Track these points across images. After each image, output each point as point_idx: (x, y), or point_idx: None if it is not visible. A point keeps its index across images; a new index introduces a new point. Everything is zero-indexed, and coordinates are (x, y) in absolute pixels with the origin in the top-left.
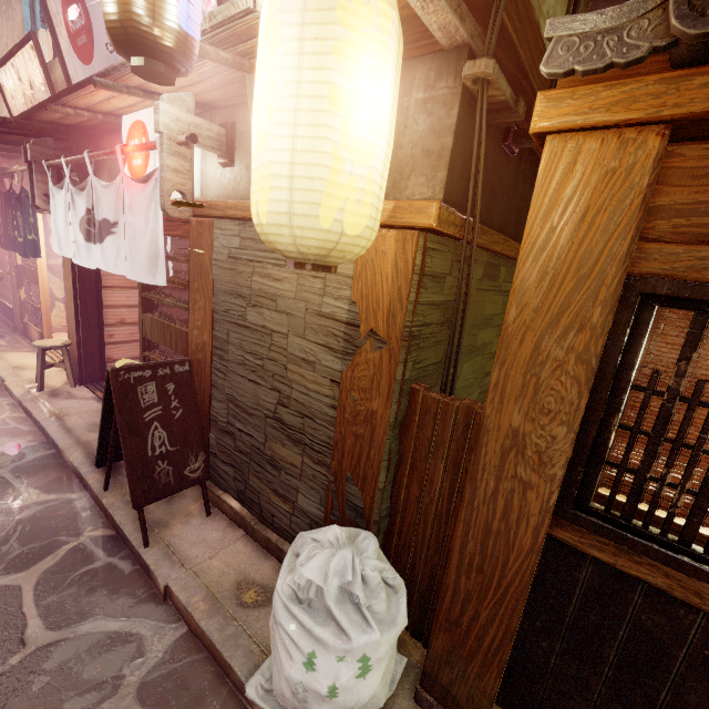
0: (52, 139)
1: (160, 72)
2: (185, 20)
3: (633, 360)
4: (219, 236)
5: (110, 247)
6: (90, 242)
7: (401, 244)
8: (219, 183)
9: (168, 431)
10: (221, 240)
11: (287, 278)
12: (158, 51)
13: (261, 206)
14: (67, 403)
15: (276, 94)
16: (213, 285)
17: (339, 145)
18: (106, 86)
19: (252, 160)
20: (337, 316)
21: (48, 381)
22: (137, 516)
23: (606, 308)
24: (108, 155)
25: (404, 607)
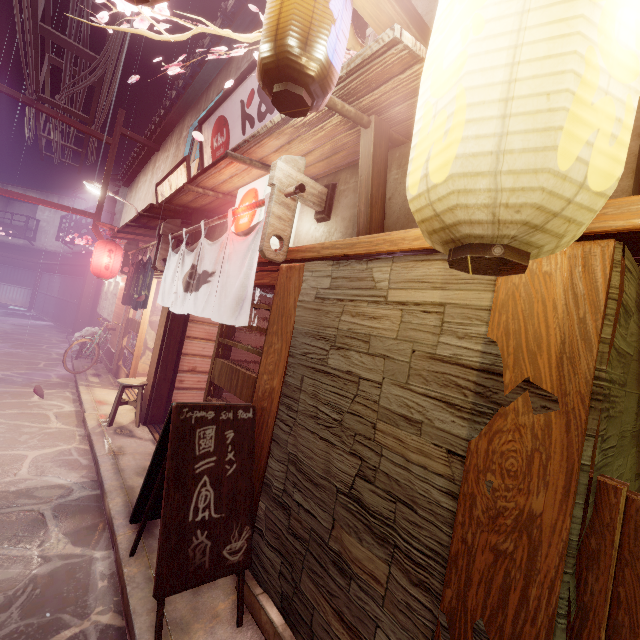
0: (181, 220)
1: (298, 97)
2: (332, 51)
3: None
4: (309, 278)
5: (202, 294)
6: (187, 292)
7: (581, 259)
8: (312, 236)
9: (217, 490)
10: (309, 282)
11: (387, 315)
12: (303, 75)
13: (441, 156)
14: (126, 441)
15: (488, 3)
16: (293, 327)
17: (594, 48)
18: (235, 158)
19: (416, 121)
20: (462, 359)
21: (118, 417)
22: (155, 605)
23: None
24: (220, 219)
25: None
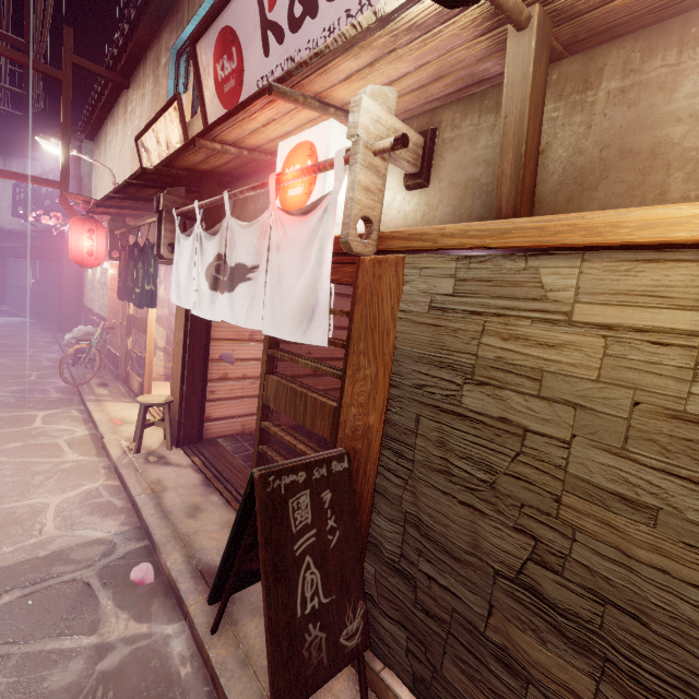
0: (184, 188)
1: None
2: None
3: None
4: (415, 278)
5: (241, 296)
6: (215, 290)
7: None
8: (398, 211)
9: (322, 569)
10: (416, 284)
11: (574, 343)
12: None
13: None
14: (163, 472)
15: None
16: (394, 346)
17: None
18: (282, 94)
19: None
20: None
21: (144, 440)
22: None
23: None
24: (254, 189)
25: None
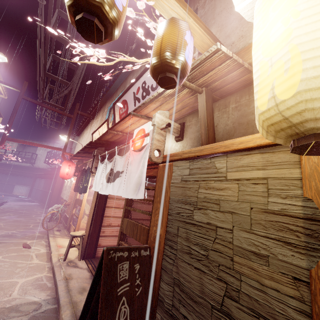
0: (104, 147)
1: (171, 78)
2: (187, 57)
3: None
4: (176, 170)
5: (117, 183)
6: (108, 182)
7: None
8: (174, 149)
9: (131, 307)
10: (176, 172)
11: (228, 187)
12: (174, 68)
13: (286, 83)
14: (73, 270)
15: (299, 3)
16: (169, 197)
17: None
18: (134, 115)
19: (254, 73)
20: (289, 212)
21: (69, 255)
22: None
23: None
24: (125, 145)
25: None
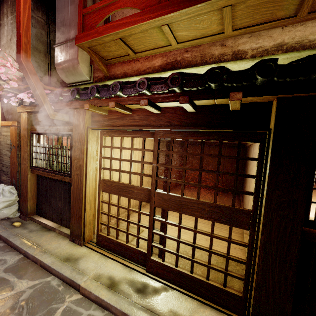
0: None
1: None
2: None
3: (33, 142)
4: None
5: None
6: None
7: (15, 128)
8: None
9: None
10: None
11: (2, 137)
12: None
13: None
14: None
15: None
16: None
17: None
18: None
19: None
20: (9, 143)
21: None
22: None
23: (27, 135)
24: None
25: (15, 196)
